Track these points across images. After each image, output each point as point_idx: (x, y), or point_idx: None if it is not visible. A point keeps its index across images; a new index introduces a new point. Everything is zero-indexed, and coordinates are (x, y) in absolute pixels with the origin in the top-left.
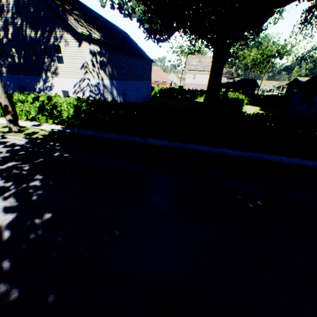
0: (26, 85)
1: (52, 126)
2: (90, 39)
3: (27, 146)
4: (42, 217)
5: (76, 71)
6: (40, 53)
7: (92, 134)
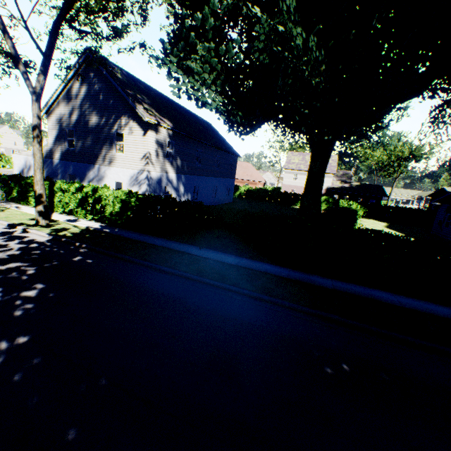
0: (76, 173)
1: (90, 222)
2: (158, 129)
3: (47, 245)
4: (13, 341)
5: (136, 161)
6: (100, 140)
7: (135, 237)
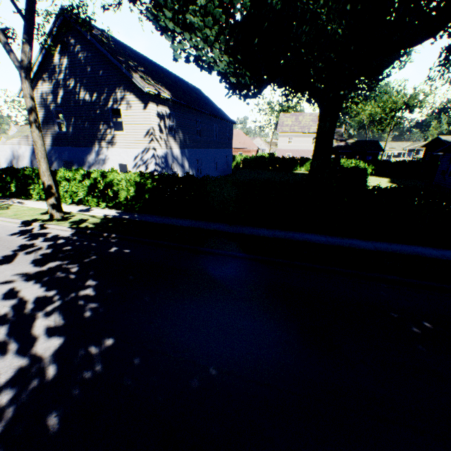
0: (73, 159)
1: (105, 210)
2: (158, 100)
3: (74, 239)
4: (101, 344)
5: (139, 139)
6: (94, 119)
7: (159, 221)
